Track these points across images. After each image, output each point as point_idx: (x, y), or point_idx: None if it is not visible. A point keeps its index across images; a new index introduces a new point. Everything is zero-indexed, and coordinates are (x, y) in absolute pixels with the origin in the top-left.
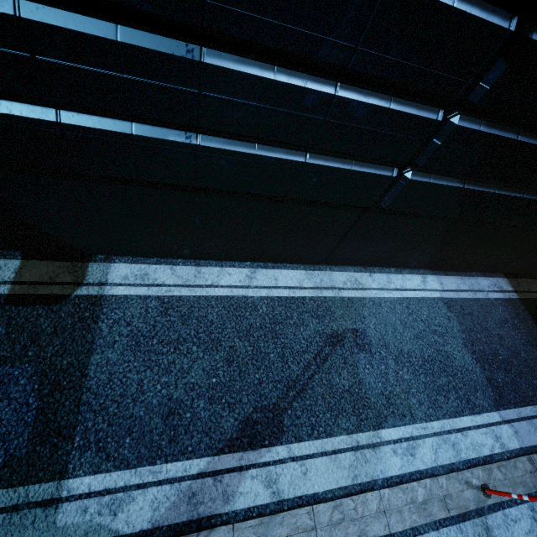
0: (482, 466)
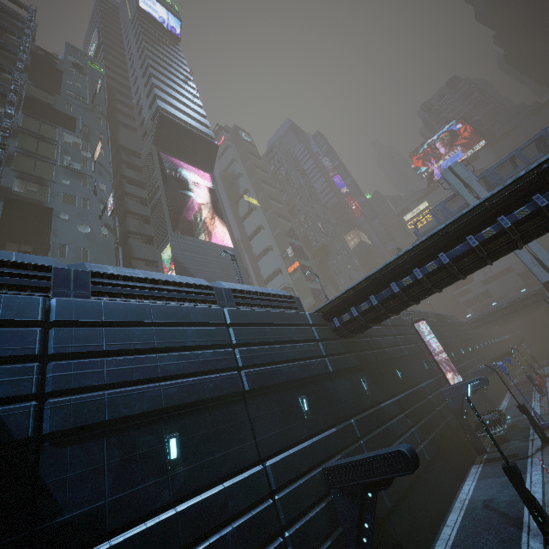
0: (544, 478)
